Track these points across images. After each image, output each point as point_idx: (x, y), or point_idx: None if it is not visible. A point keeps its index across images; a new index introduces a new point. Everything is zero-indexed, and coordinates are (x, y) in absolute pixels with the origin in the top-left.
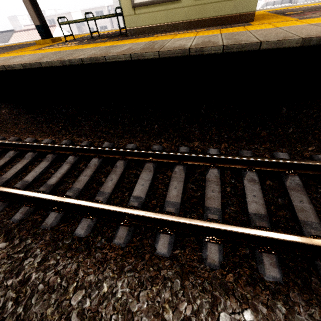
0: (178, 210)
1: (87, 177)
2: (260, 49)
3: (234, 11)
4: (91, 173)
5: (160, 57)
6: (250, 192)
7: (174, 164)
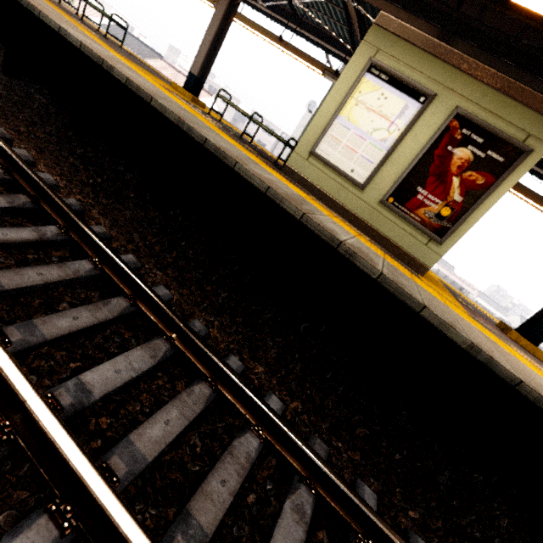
0: (132, 479)
1: (40, 280)
2: (419, 314)
3: (410, 250)
4: (56, 279)
5: (301, 221)
6: (283, 537)
7: (201, 377)
